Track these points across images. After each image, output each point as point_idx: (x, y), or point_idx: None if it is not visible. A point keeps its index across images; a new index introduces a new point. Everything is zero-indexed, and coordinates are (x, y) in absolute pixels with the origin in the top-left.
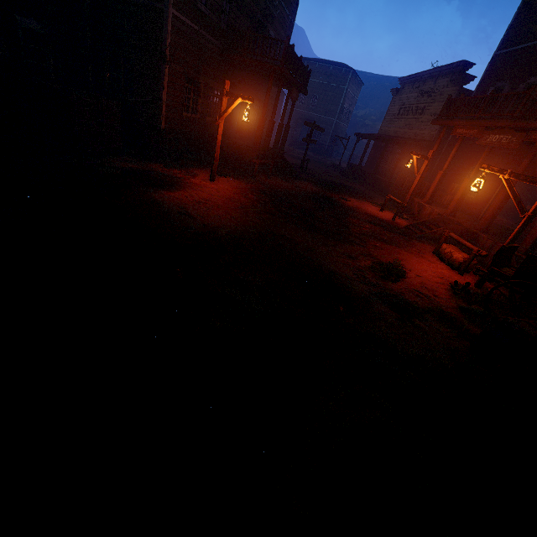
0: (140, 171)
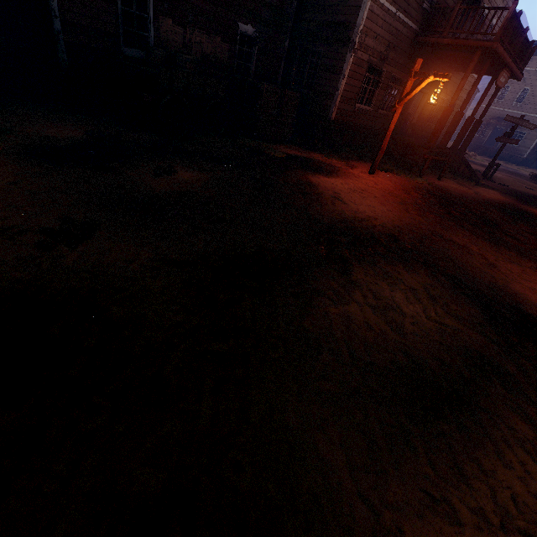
0: (302, 158)
